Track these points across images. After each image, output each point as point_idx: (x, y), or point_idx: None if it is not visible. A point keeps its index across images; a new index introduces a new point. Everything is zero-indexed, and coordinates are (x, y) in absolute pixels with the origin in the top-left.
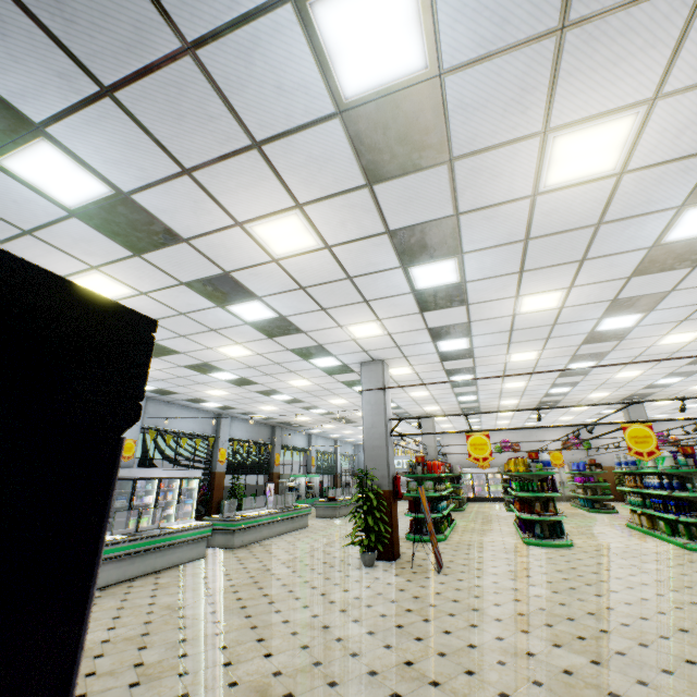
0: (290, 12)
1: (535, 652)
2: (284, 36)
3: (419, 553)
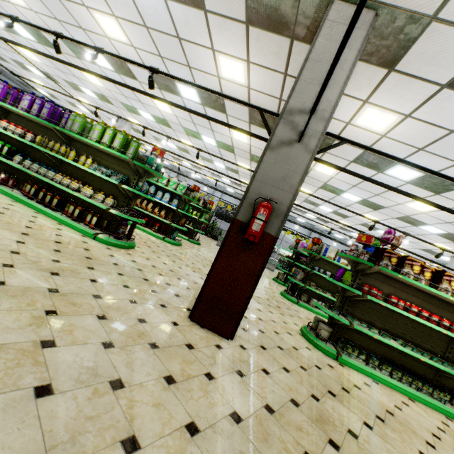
0: None
1: None
2: None
3: None
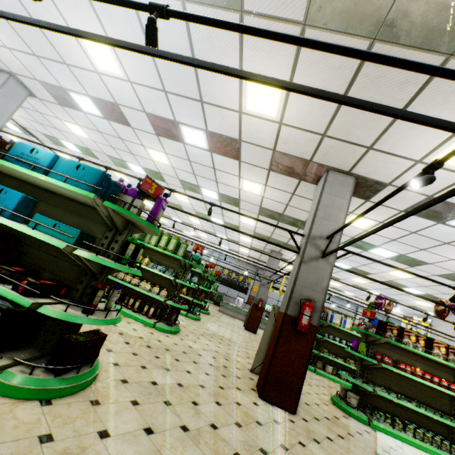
0: None
1: None
2: None
3: None
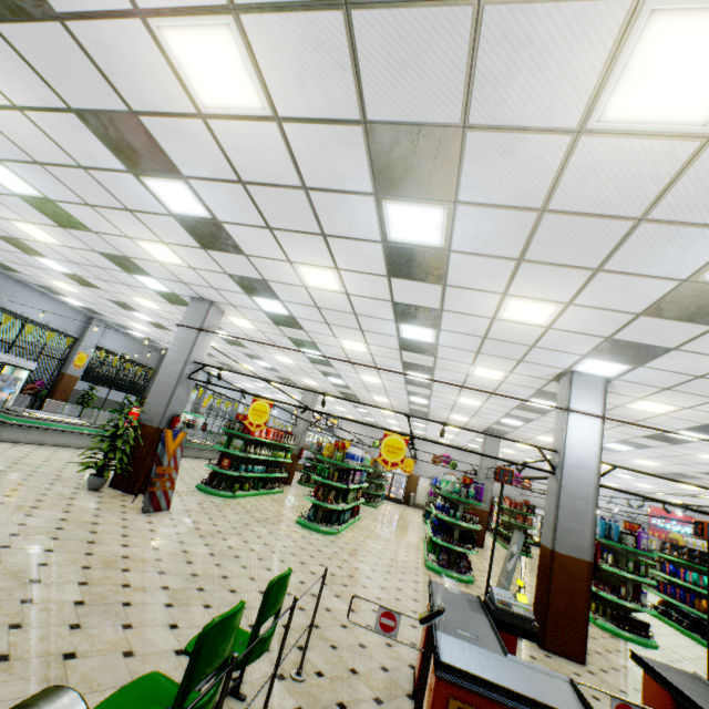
0: None
1: (43, 582)
2: None
3: (175, 498)
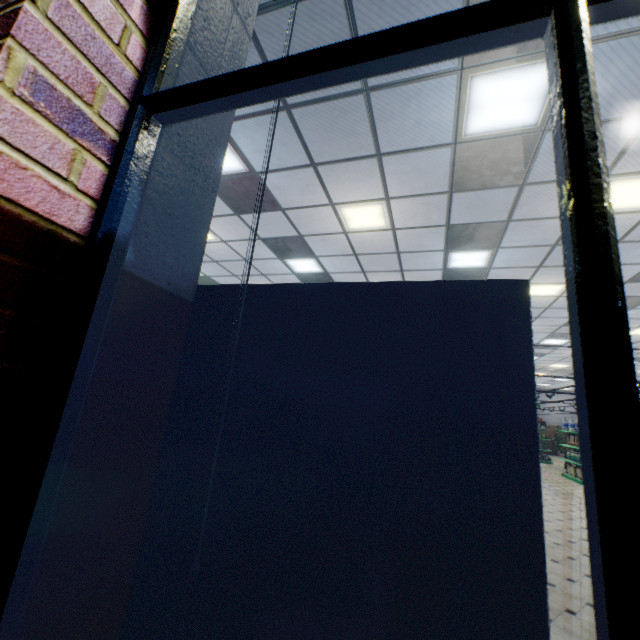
0: (454, 79)
1: None
2: (441, 92)
3: None
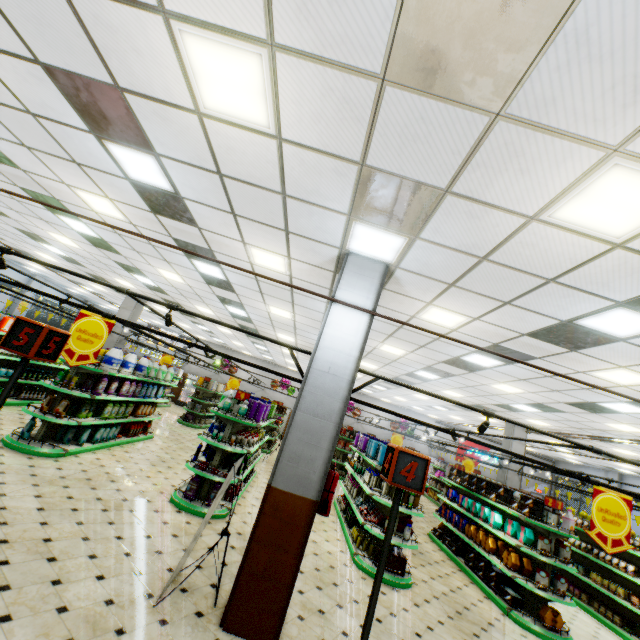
0: None
1: None
2: None
3: None
